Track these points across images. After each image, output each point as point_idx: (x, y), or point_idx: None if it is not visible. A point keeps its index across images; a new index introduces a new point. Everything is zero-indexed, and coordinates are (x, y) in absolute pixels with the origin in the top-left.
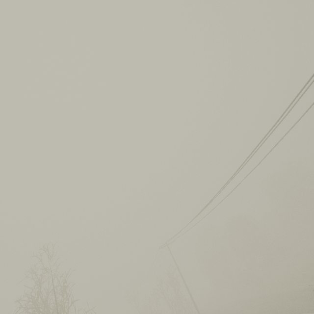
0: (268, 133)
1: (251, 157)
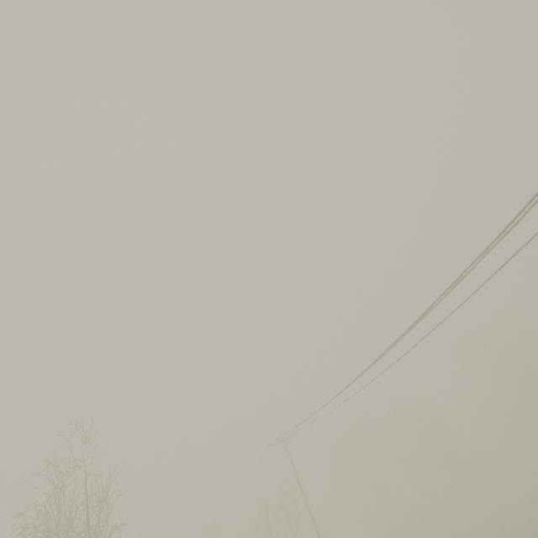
0: (484, 251)
1: (449, 292)
